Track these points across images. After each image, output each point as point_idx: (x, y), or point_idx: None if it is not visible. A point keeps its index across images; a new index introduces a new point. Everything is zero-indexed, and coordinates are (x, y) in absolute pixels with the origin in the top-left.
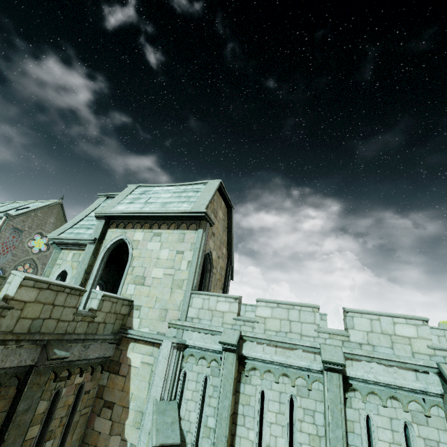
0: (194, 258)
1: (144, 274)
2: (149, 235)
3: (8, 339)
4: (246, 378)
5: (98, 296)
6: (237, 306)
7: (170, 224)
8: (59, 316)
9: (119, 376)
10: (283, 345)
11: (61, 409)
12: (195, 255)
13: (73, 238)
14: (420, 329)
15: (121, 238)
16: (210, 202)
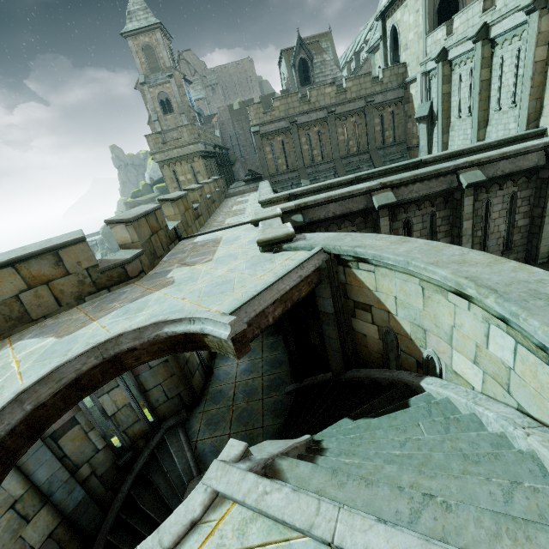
0: (423, 11)
1: (406, 42)
2: (402, 10)
3: (351, 100)
4: (453, 72)
5: (380, 71)
6: (445, 30)
7: None
8: (365, 88)
9: (409, 103)
10: (463, 41)
11: (386, 121)
12: (423, 8)
13: (373, 44)
14: None
15: (392, 25)
16: None
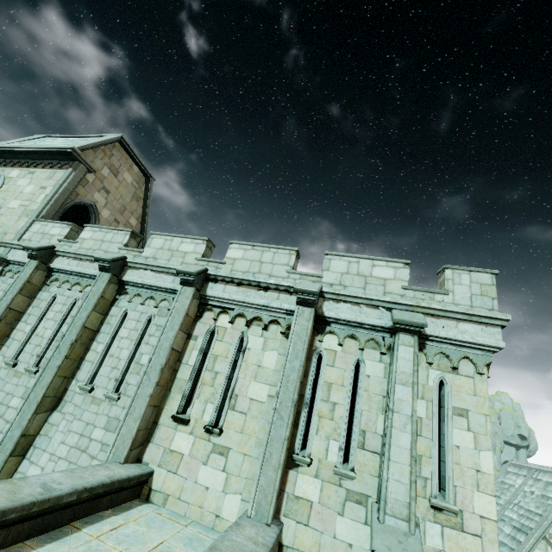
0: (52, 192)
1: (2, 205)
2: (24, 172)
3: None
4: (47, 288)
5: None
6: (68, 231)
7: (46, 163)
8: None
9: None
10: (85, 258)
11: None
12: (54, 190)
13: None
14: (198, 246)
15: None
16: (94, 147)
